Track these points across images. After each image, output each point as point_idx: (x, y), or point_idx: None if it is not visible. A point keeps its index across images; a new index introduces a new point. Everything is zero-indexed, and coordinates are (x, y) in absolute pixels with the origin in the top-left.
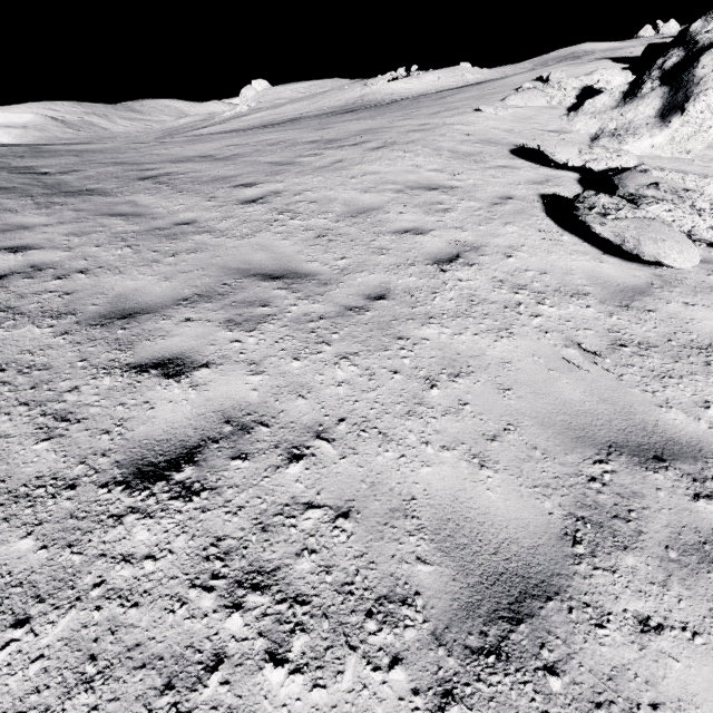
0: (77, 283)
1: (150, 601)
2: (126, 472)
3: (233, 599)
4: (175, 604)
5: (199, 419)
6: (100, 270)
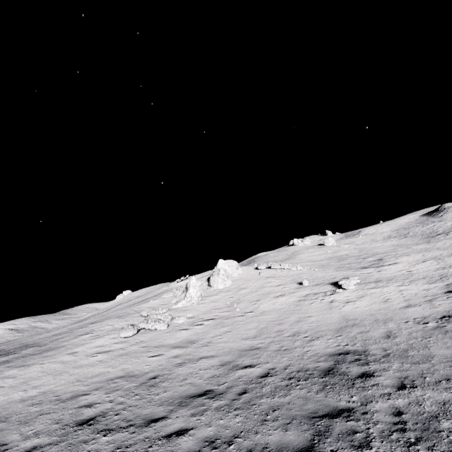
0: None
1: None
2: None
3: None
4: None
5: None
6: None
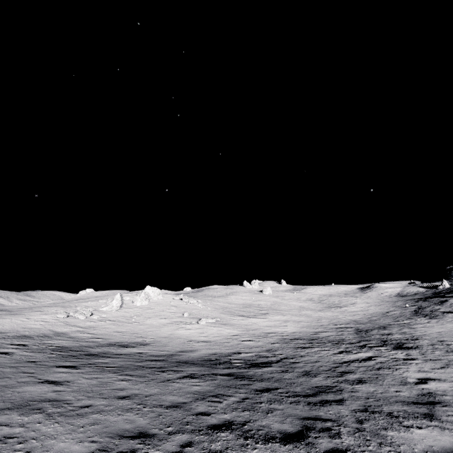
0: None
1: None
2: None
3: None
4: None
5: None
6: None
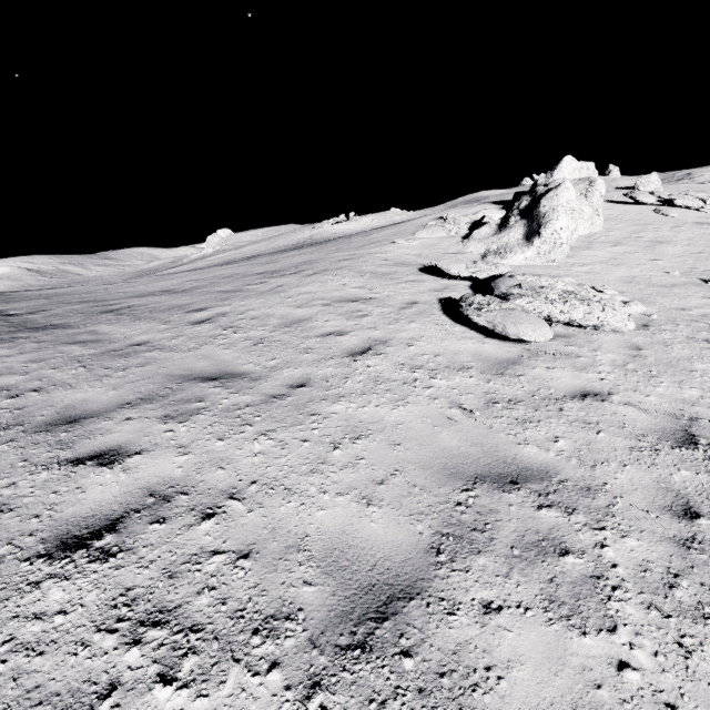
0: (29, 400)
1: (56, 648)
2: (50, 546)
3: (134, 637)
4: (79, 648)
5: (126, 496)
6: (53, 387)
